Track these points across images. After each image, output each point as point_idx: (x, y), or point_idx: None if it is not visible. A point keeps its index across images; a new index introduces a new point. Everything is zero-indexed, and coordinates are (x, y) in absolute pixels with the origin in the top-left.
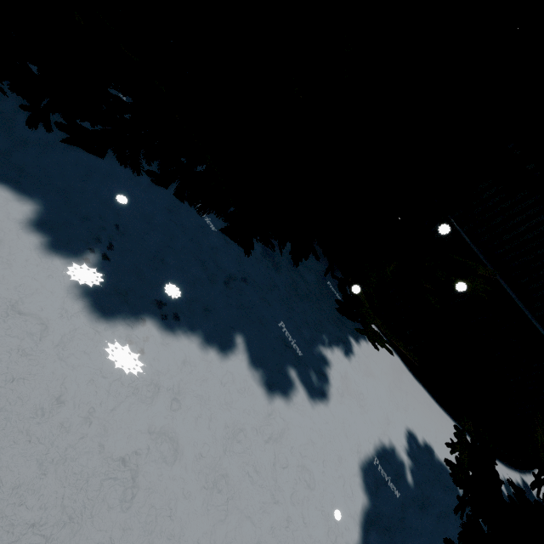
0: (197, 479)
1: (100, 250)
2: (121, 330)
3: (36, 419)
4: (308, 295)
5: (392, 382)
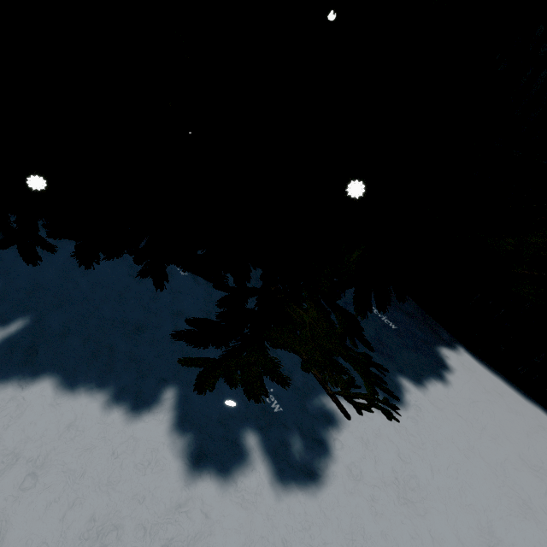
0: None
1: (32, 316)
2: (10, 391)
3: None
4: None
5: (512, 455)
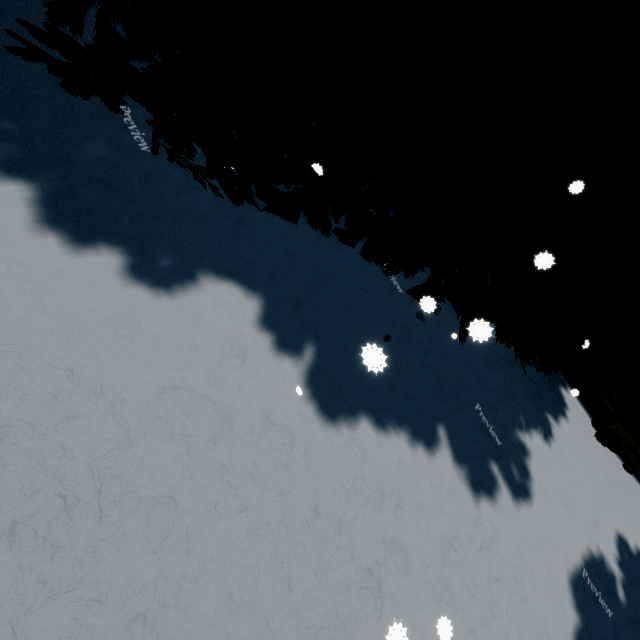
0: (427, 590)
1: (314, 341)
2: (345, 432)
3: (304, 530)
4: (499, 363)
5: (597, 471)
